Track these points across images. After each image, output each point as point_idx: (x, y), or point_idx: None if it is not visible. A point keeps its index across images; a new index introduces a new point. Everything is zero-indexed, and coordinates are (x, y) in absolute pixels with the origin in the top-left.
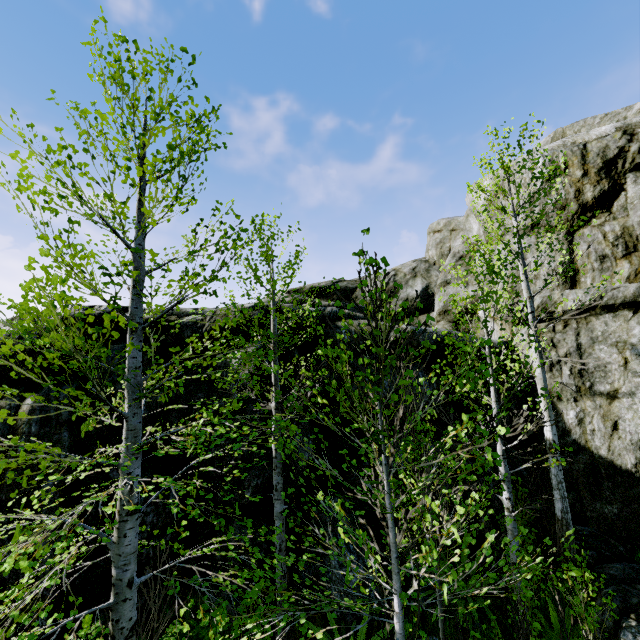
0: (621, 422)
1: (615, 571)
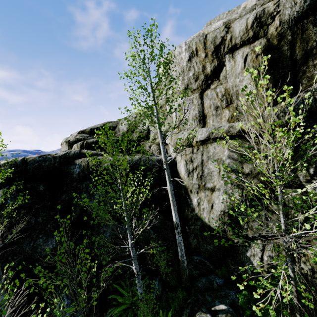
0: (214, 204)
1: (201, 284)
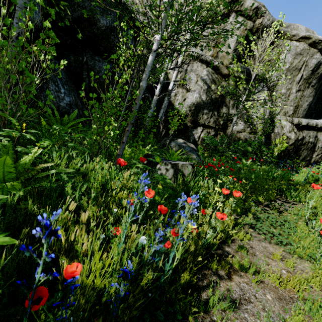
0: (187, 99)
1: None
